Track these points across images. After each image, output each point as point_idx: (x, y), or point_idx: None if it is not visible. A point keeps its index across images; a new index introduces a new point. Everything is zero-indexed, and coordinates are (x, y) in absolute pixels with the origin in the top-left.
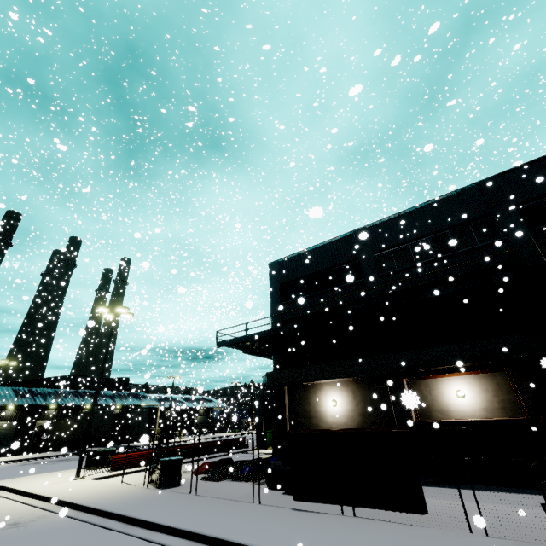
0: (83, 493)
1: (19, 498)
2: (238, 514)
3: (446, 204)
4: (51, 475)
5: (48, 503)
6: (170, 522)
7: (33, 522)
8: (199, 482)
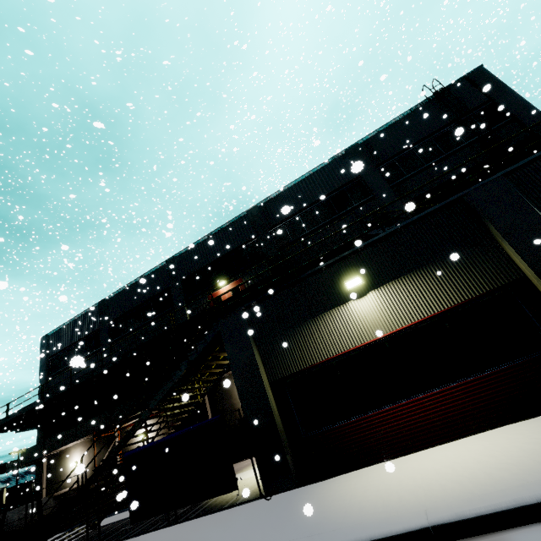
0: None
1: None
2: None
3: (151, 278)
4: None
5: None
6: None
7: None
8: None
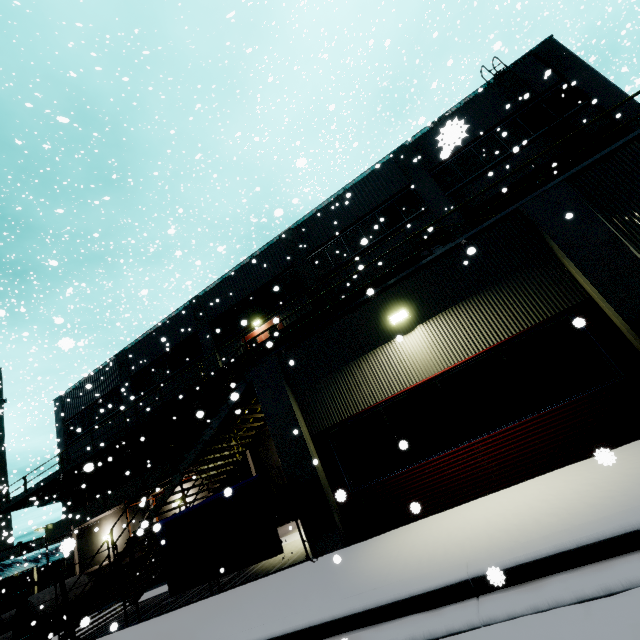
0: None
1: None
2: None
3: (174, 322)
4: None
5: None
6: None
7: None
8: None
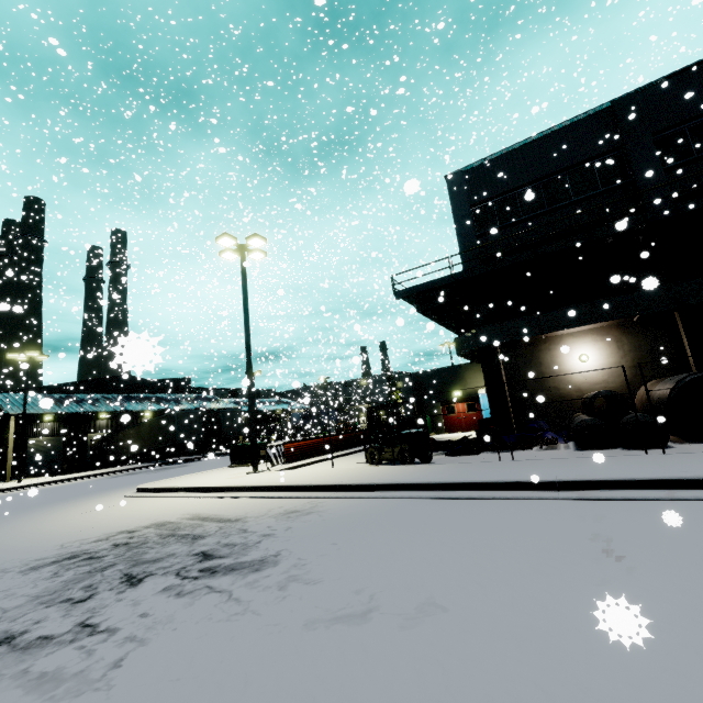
0: (320, 478)
1: (215, 495)
2: (684, 462)
3: None
4: (202, 475)
5: (283, 493)
6: (613, 476)
7: (320, 508)
8: (448, 458)
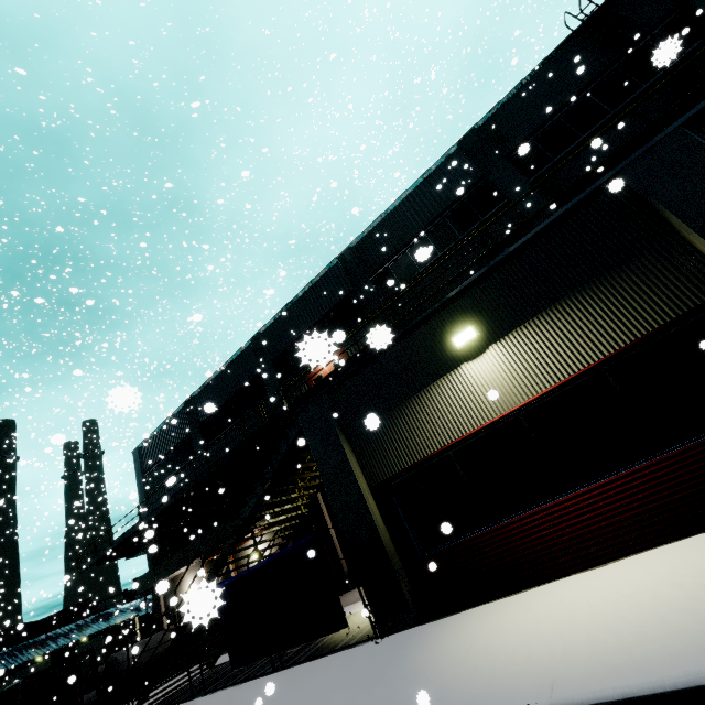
0: None
1: None
2: None
3: (237, 364)
4: None
5: None
6: None
7: None
8: None
